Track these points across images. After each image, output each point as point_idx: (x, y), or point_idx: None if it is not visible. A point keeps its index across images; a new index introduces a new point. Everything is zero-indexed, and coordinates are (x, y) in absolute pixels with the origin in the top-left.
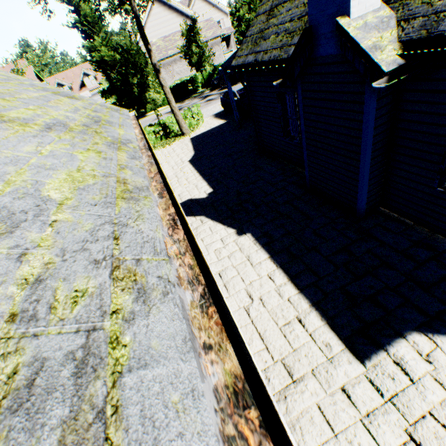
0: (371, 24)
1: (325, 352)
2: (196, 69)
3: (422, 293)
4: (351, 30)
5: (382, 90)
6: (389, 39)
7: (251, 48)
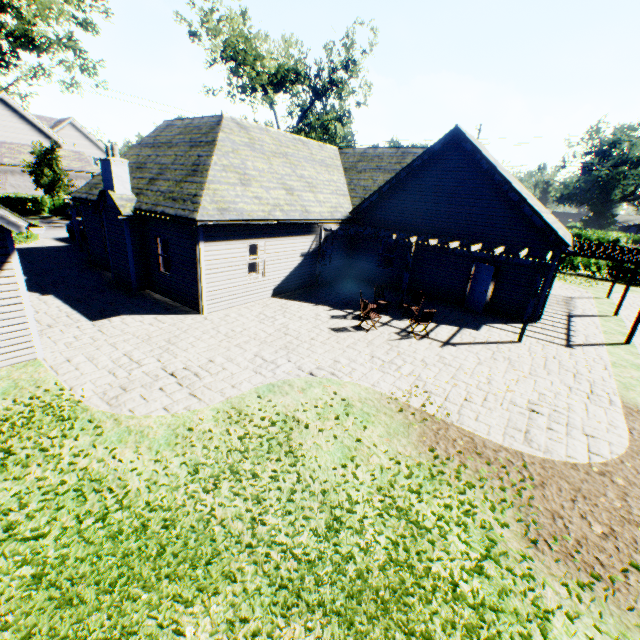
0: (125, 199)
1: (77, 321)
2: (46, 191)
3: (139, 308)
4: (115, 197)
5: (121, 220)
6: (131, 206)
7: (88, 191)
